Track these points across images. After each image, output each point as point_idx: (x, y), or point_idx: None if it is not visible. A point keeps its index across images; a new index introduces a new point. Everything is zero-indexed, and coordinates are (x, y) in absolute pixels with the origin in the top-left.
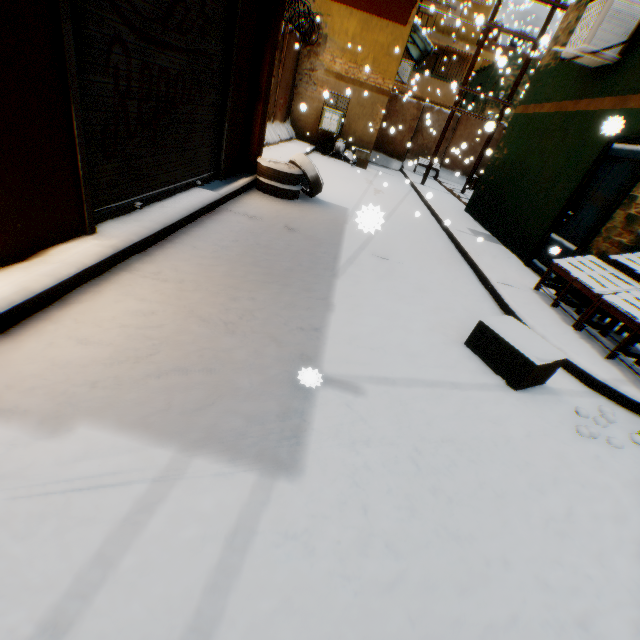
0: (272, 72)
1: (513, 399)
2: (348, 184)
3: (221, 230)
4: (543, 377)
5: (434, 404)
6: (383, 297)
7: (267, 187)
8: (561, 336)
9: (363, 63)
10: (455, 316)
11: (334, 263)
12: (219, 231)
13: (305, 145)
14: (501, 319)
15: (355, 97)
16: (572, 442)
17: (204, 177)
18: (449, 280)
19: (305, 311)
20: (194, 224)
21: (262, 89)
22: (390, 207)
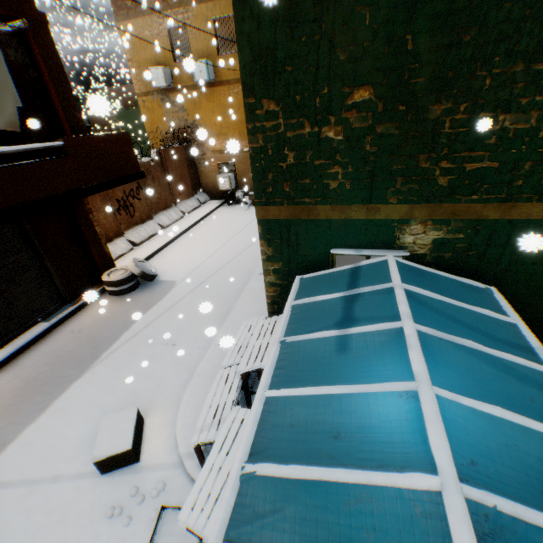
0: (92, 225)
1: (90, 484)
2: (213, 242)
3: (32, 357)
4: (126, 460)
5: (21, 499)
6: (93, 392)
7: (109, 291)
8: (197, 406)
9: (233, 137)
10: (139, 397)
11: (90, 364)
12: (30, 358)
13: (213, 204)
14: (119, 414)
15: (237, 159)
16: (92, 522)
17: (49, 312)
18: (184, 349)
19: (15, 426)
20: (19, 357)
21: (88, 238)
22: (228, 259)
